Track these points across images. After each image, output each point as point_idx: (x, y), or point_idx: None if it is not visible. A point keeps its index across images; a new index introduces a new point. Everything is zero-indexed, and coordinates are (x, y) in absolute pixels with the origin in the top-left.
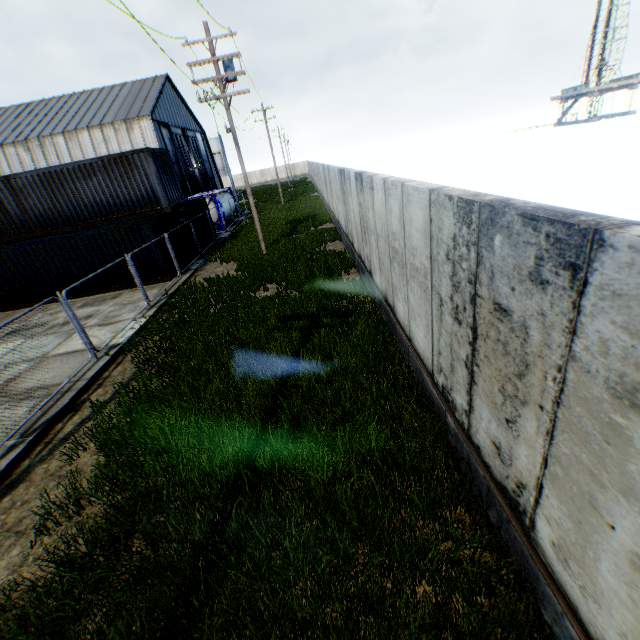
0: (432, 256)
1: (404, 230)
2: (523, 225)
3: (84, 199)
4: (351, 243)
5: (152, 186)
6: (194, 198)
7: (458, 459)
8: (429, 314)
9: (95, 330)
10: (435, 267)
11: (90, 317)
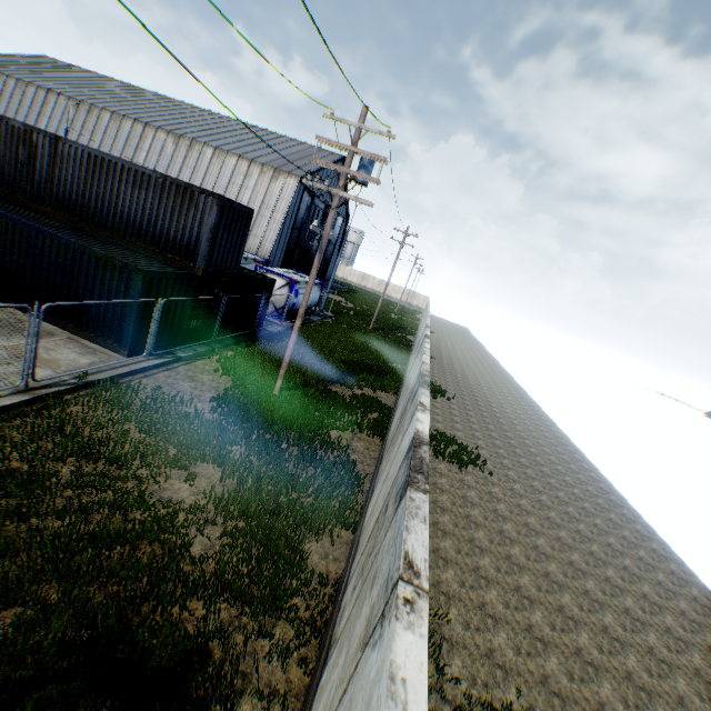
0: None
1: None
2: None
3: (119, 205)
4: (374, 484)
5: (199, 237)
6: (273, 272)
7: None
8: None
9: None
10: None
11: None
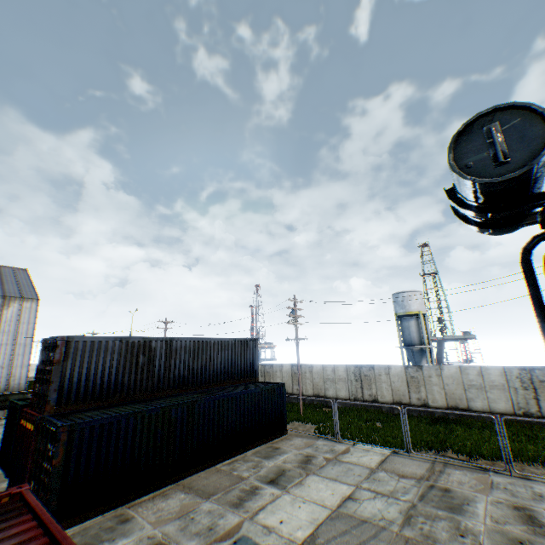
0: (506, 379)
1: (482, 377)
2: (541, 368)
3: (213, 365)
4: (369, 401)
5: (253, 362)
6: None
7: (540, 428)
8: (507, 395)
9: (350, 455)
10: (509, 381)
11: (311, 455)
